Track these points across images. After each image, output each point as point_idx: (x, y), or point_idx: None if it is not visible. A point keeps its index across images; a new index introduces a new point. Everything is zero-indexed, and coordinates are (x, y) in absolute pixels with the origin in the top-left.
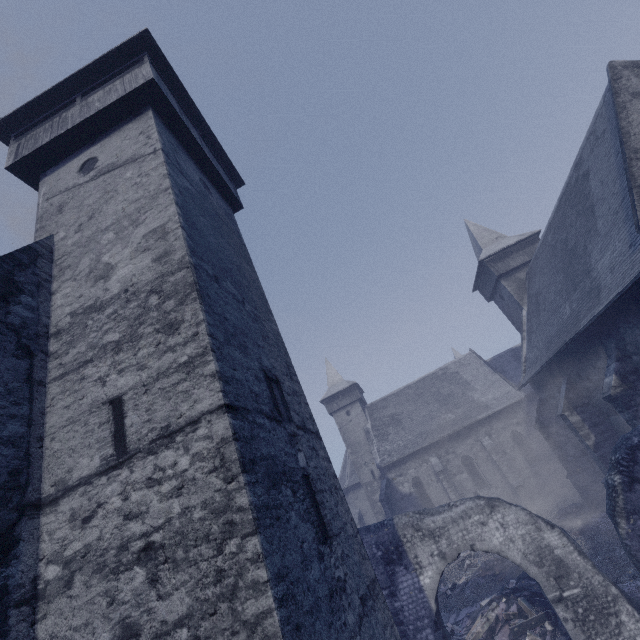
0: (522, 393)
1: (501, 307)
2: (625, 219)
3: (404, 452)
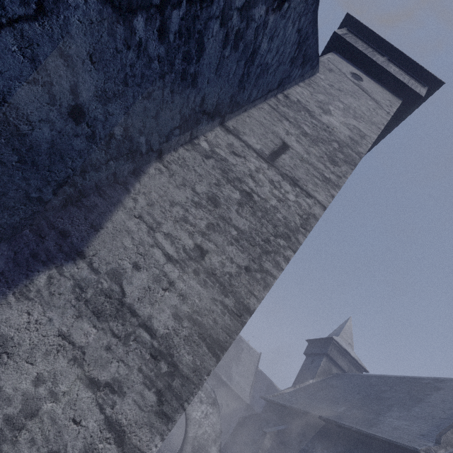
0: (249, 401)
1: (305, 364)
2: (435, 425)
3: None
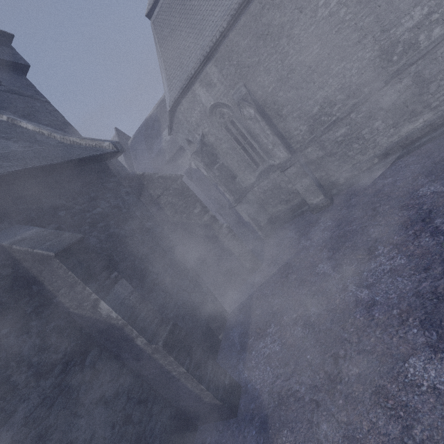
0: None
1: None
2: None
3: None
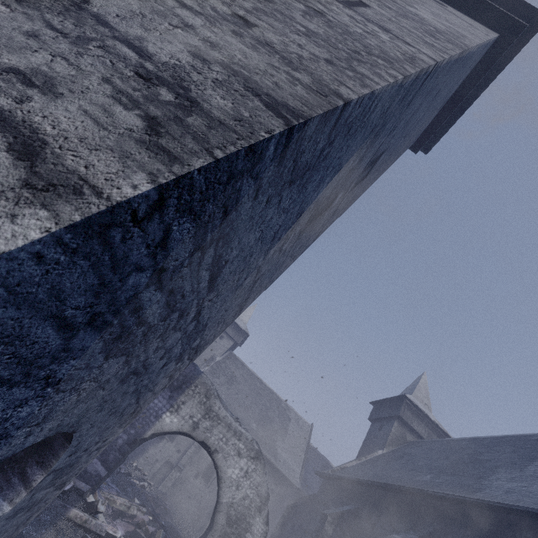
0: (299, 484)
1: (371, 431)
2: None
3: None
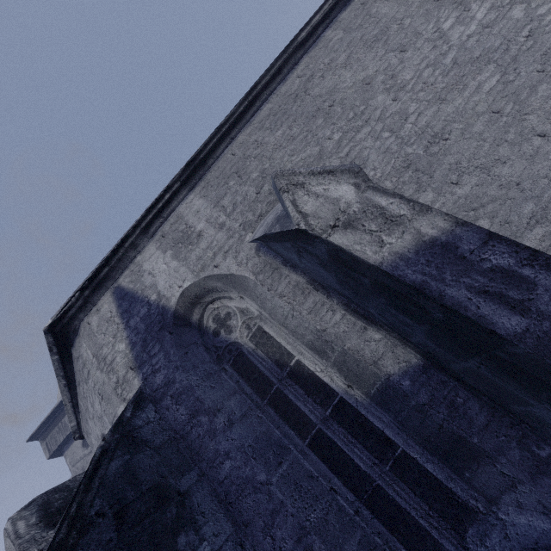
0: None
1: None
2: None
3: None
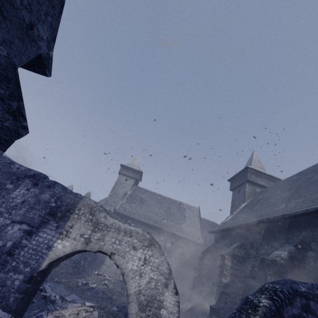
0: (203, 241)
1: (233, 196)
2: None
3: (131, 215)
